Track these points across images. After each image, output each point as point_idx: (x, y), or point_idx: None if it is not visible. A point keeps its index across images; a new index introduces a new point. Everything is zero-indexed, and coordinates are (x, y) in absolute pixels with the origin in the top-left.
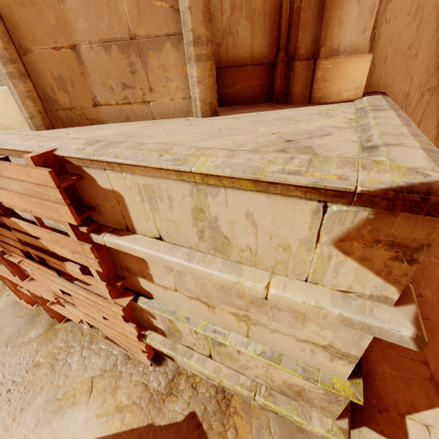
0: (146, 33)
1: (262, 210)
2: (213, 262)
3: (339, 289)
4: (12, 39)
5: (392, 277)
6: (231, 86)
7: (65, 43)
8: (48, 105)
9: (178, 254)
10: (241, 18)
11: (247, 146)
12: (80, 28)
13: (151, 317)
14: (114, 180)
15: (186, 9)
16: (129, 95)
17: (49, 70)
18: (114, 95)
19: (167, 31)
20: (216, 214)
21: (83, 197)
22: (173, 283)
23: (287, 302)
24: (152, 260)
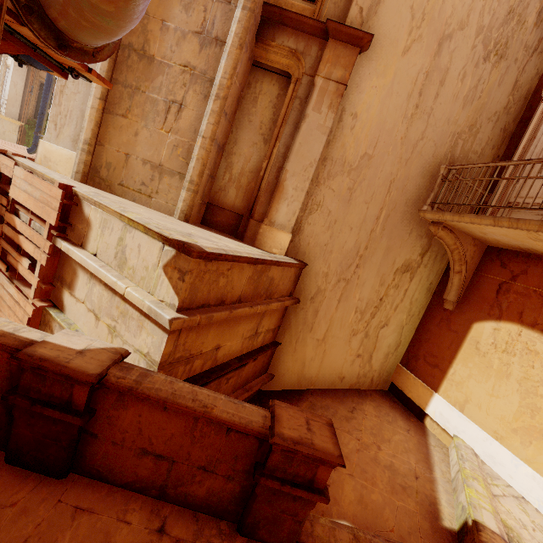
0: (169, 167)
1: (145, 244)
2: (113, 272)
3: (160, 299)
4: (98, 137)
5: (177, 290)
6: (214, 217)
7: (124, 151)
8: (93, 172)
9: (97, 263)
10: (233, 186)
11: (168, 226)
12: (136, 149)
13: (50, 333)
14: (93, 212)
15: (192, 167)
16: (143, 189)
17: (106, 157)
18: (135, 185)
19: (180, 171)
20: (127, 243)
21: (70, 218)
22: (85, 295)
23: (132, 297)
24: (81, 263)
